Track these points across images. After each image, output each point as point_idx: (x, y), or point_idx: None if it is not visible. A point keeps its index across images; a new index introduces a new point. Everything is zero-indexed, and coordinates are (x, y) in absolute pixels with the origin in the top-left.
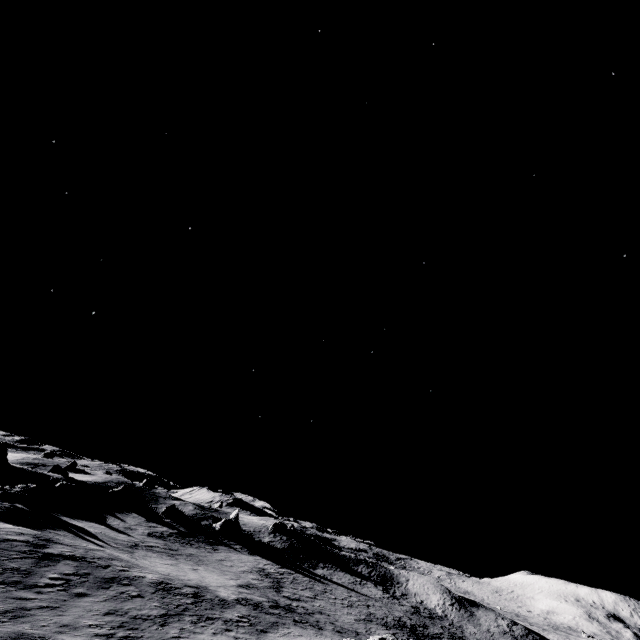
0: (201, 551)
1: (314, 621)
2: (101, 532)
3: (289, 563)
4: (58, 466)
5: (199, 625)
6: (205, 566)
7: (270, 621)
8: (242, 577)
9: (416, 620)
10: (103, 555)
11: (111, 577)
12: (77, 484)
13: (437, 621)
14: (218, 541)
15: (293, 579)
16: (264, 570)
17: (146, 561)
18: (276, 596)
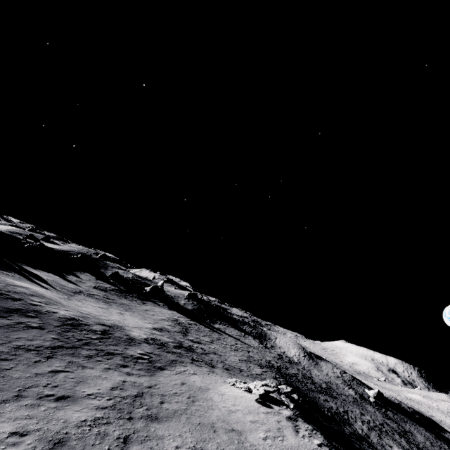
0: (133, 303)
1: (209, 360)
2: (53, 280)
3: (196, 318)
4: (32, 235)
5: (94, 359)
6: (132, 312)
7: (170, 359)
8: (159, 323)
9: (280, 363)
10: (24, 291)
11: (17, 308)
12: (45, 248)
13: (294, 365)
14: (147, 298)
15: (197, 328)
16: (177, 320)
17: (79, 302)
18: (182, 339)
